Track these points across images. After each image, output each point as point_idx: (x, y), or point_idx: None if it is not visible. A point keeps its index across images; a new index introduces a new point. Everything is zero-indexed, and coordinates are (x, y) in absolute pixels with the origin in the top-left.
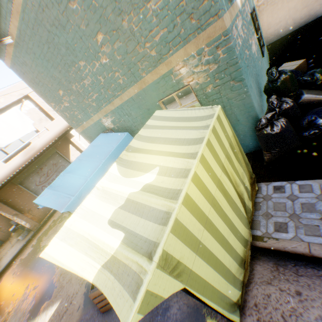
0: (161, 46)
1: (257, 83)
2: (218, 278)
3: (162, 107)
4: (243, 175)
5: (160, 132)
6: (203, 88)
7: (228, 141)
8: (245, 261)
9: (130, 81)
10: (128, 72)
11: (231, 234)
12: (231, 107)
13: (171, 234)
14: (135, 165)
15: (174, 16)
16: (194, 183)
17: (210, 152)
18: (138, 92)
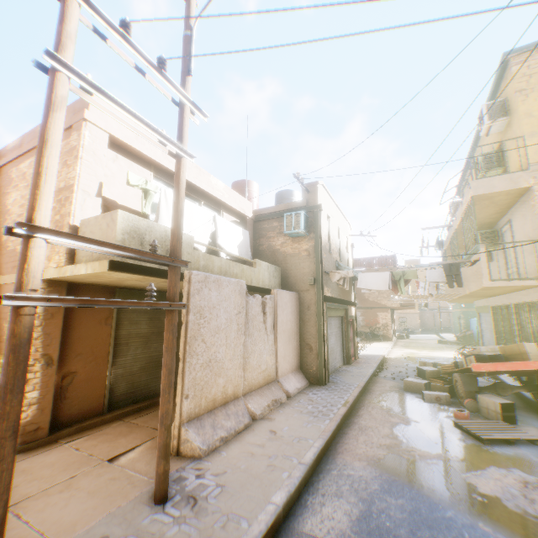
0: None
1: None
2: None
3: None
4: None
5: None
6: None
7: None
8: None
9: None
10: None
11: None
12: None
13: None
14: None
15: None
16: None
17: None
18: None
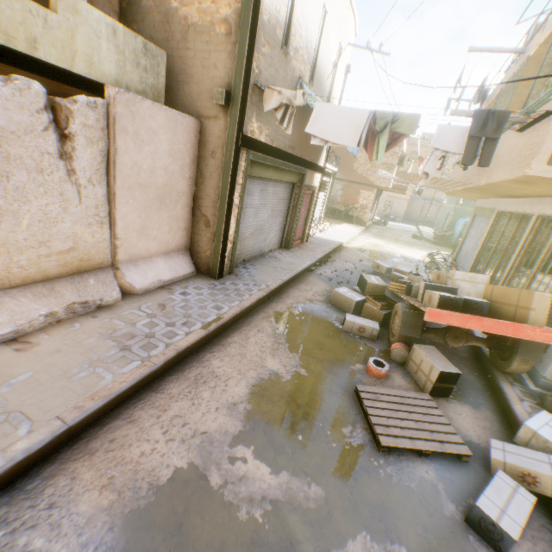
0: None
1: None
2: None
3: None
4: None
5: None
6: None
7: None
8: None
9: None
10: None
11: None
12: None
13: None
14: None
15: None
16: None
17: None
18: None
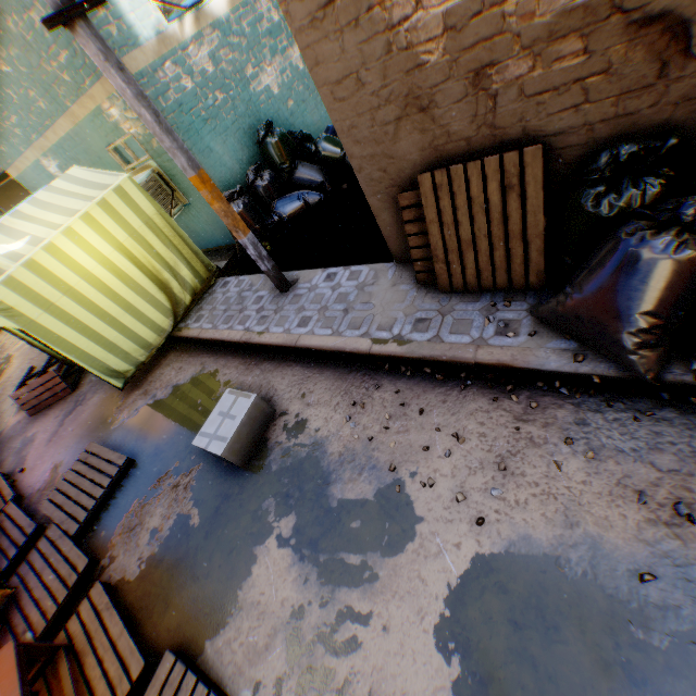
0: (73, 72)
1: (249, 143)
2: (89, 343)
3: (116, 159)
4: (176, 263)
5: (58, 198)
6: (148, 142)
7: (143, 219)
8: (155, 348)
9: (57, 110)
10: (48, 96)
11: (129, 316)
12: None
13: (3, 285)
14: (14, 233)
15: (70, 40)
16: (49, 252)
17: (90, 227)
18: (75, 128)
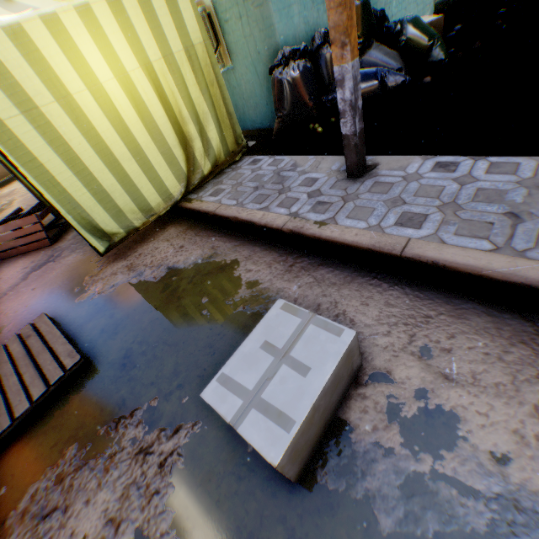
0: None
1: (321, 8)
2: (74, 181)
3: None
4: (206, 118)
5: None
6: None
7: (184, 43)
8: (155, 214)
9: None
10: None
11: (134, 163)
12: (249, 21)
13: None
14: (15, 8)
15: None
16: (48, 28)
17: (115, 20)
18: None
